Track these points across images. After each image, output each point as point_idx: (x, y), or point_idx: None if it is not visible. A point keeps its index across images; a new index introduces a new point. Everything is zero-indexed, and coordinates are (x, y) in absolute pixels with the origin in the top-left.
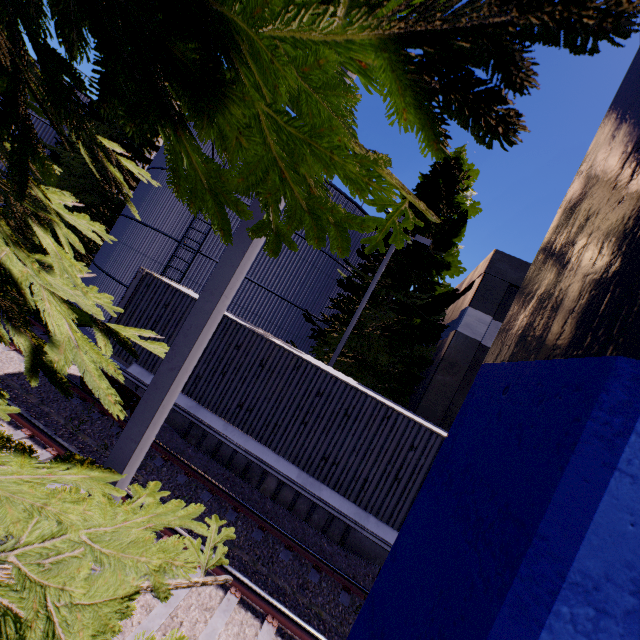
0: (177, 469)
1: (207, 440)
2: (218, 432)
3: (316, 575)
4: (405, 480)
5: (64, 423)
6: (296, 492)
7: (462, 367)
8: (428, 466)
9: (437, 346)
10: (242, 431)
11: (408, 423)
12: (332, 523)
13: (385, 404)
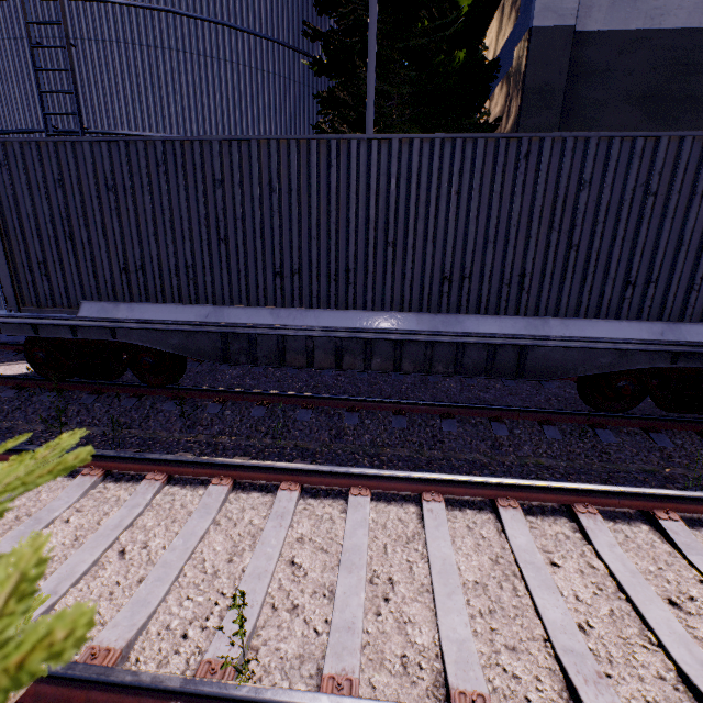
0: (244, 405)
1: (260, 347)
2: (269, 327)
3: (501, 427)
4: (585, 242)
5: (44, 428)
6: (426, 345)
7: (557, 87)
8: (618, 200)
9: (490, 106)
10: (303, 308)
11: (564, 147)
12: (496, 357)
13: (512, 136)
